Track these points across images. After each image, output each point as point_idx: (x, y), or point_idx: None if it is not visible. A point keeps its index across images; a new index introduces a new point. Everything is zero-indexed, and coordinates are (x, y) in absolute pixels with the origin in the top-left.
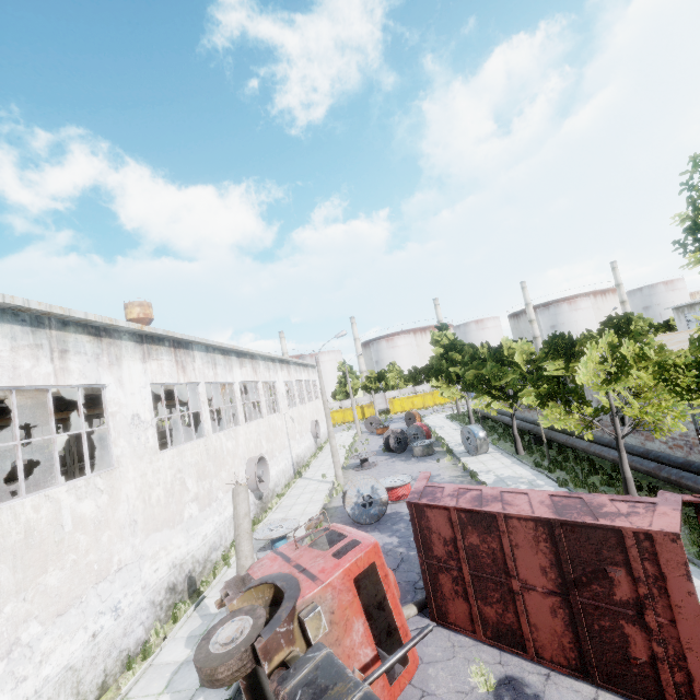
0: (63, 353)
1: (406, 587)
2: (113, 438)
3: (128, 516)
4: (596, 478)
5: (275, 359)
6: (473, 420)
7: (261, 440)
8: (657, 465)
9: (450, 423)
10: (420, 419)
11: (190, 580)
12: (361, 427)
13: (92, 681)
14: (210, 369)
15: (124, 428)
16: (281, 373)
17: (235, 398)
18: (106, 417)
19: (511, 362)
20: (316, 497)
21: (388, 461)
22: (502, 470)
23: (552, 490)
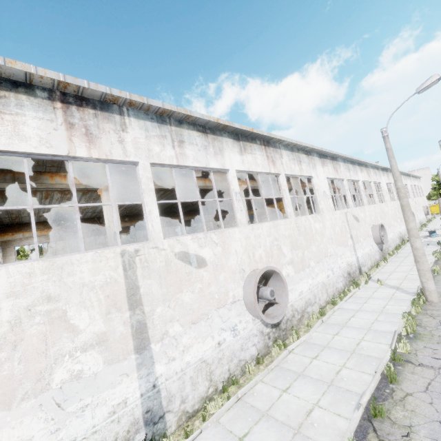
0: (376, 174)
1: None
2: (384, 195)
3: (390, 215)
4: None
5: (405, 174)
6: None
7: None
8: None
9: None
10: None
11: (402, 238)
12: None
13: (394, 244)
14: (392, 178)
15: (385, 193)
16: (408, 181)
17: None
18: (381, 190)
19: None
20: None
21: None
22: None
23: None
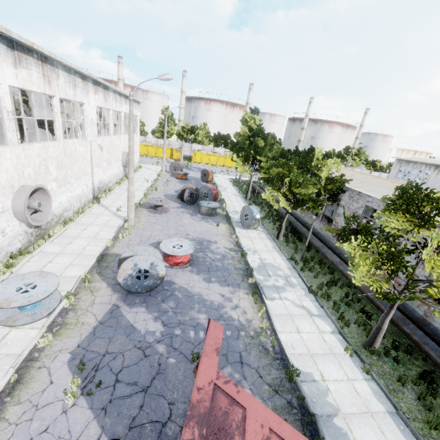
0: None
1: (149, 437)
2: None
3: None
4: (335, 290)
5: (87, 76)
6: (249, 193)
7: (49, 166)
8: (402, 317)
9: (231, 187)
10: (212, 177)
11: None
12: (167, 165)
13: None
14: None
15: None
16: (94, 96)
17: (0, 107)
18: None
19: (308, 170)
20: (103, 233)
21: (179, 210)
22: (265, 254)
23: (303, 295)
